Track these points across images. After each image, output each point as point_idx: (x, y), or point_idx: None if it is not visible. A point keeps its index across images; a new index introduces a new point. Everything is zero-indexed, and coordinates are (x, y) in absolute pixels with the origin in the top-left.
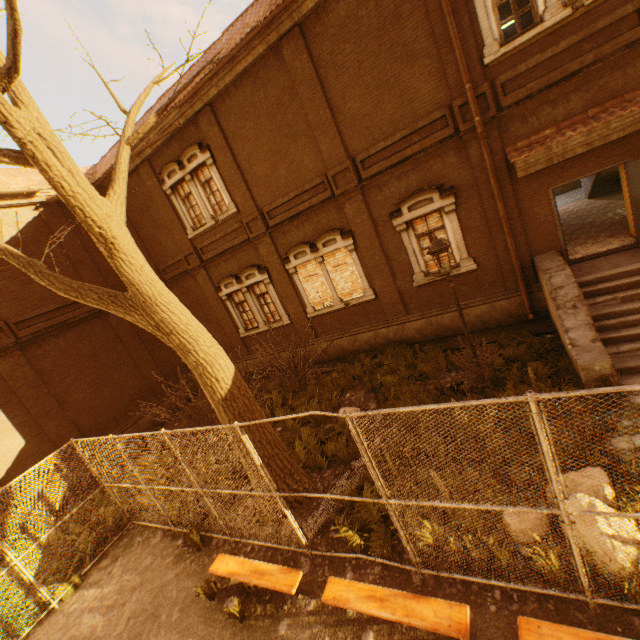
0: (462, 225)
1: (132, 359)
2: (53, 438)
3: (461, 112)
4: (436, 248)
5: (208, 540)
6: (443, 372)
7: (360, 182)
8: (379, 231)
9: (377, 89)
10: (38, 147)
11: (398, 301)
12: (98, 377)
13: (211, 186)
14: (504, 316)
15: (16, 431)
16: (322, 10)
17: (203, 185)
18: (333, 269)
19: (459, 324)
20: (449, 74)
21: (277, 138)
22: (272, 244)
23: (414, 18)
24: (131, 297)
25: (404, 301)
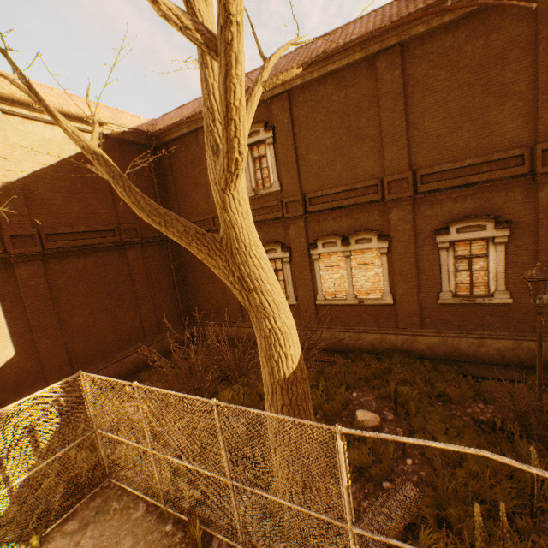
0: (507, 258)
1: (135, 297)
2: (42, 356)
3: (542, 155)
4: (541, 276)
5: (206, 537)
6: (469, 399)
7: (415, 194)
8: (417, 243)
9: (460, 116)
10: (240, 33)
11: (416, 312)
12: (101, 306)
13: (261, 162)
14: (529, 357)
15: (10, 340)
16: (428, 37)
17: (254, 159)
18: (357, 266)
19: (476, 352)
20: (540, 119)
21: (343, 136)
22: (304, 227)
23: (519, 63)
24: (220, 239)
25: (421, 314)
